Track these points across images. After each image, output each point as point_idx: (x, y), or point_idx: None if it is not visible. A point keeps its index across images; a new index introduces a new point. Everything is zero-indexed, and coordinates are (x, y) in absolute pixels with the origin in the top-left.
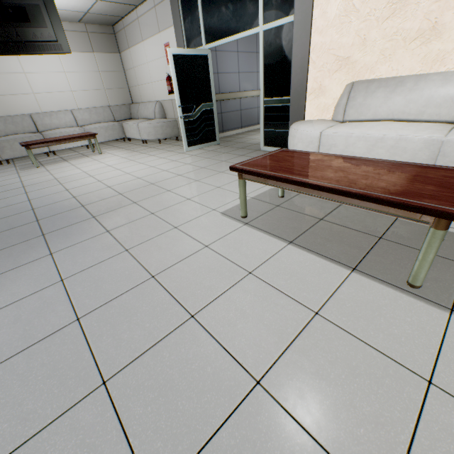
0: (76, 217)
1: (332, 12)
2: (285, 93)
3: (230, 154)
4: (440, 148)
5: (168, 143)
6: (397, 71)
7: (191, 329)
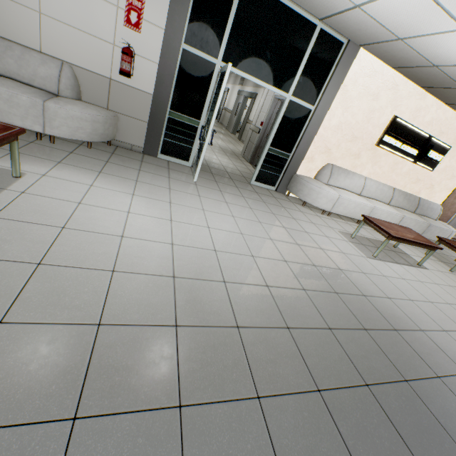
0: (363, 304)
1: (333, 122)
2: (287, 150)
3: (247, 191)
4: (372, 210)
5: (109, 151)
6: (343, 165)
7: (453, 306)
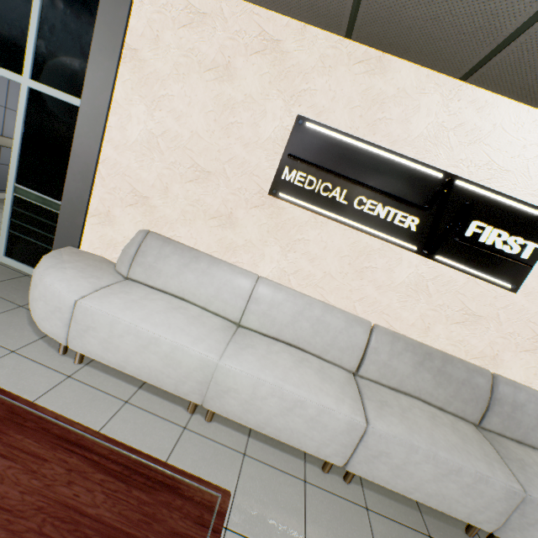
0: None
1: (133, 133)
2: (56, 193)
3: None
4: (215, 372)
5: None
6: (197, 240)
7: None
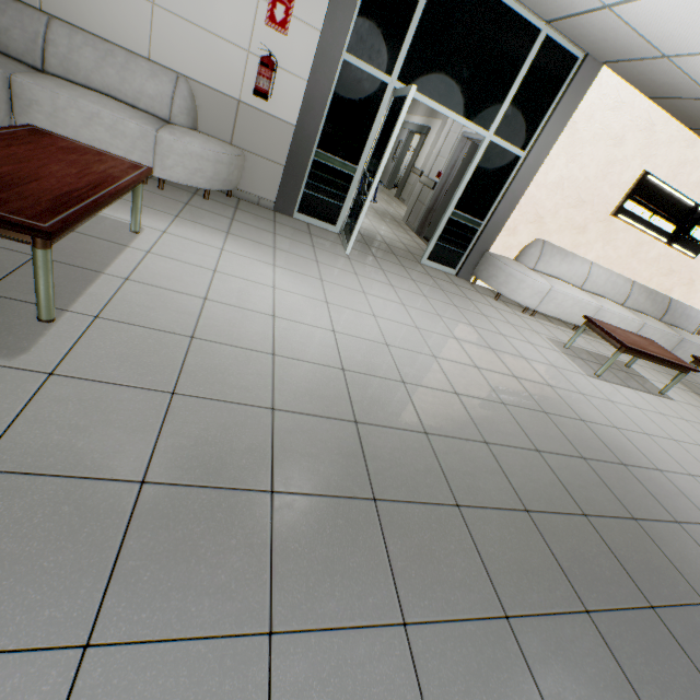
0: (580, 430)
1: (551, 178)
2: (479, 215)
3: (418, 272)
4: (598, 311)
5: (231, 204)
6: (560, 243)
7: None
